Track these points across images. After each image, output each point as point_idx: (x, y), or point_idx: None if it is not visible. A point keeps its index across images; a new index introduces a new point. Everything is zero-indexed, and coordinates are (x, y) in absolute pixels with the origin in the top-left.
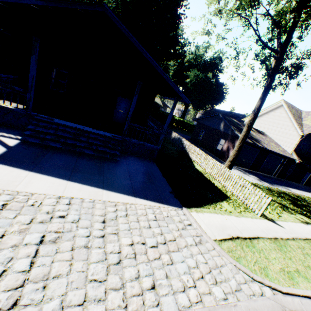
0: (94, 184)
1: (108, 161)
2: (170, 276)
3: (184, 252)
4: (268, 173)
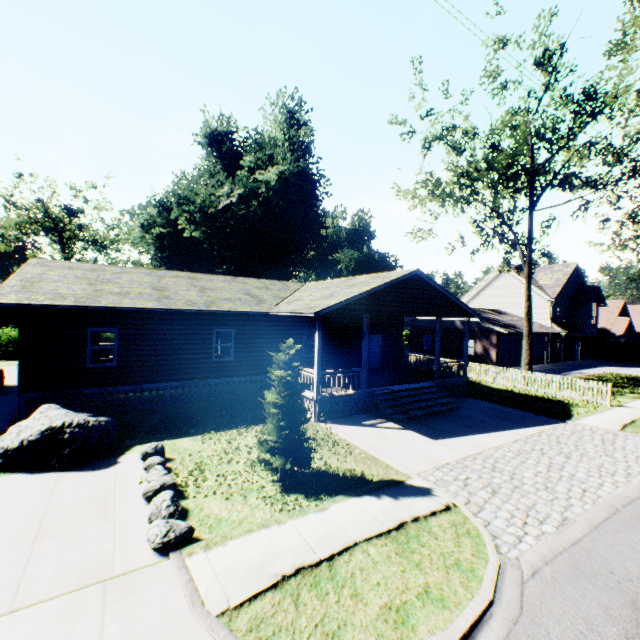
0: (499, 429)
1: (455, 411)
2: (633, 451)
3: (618, 441)
4: (539, 362)
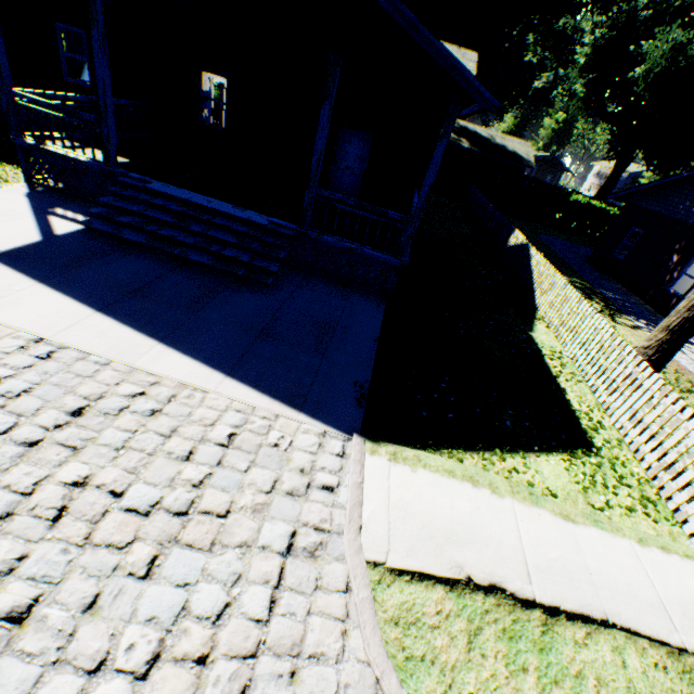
0: (150, 328)
1: (244, 285)
2: (97, 609)
3: (218, 560)
4: None
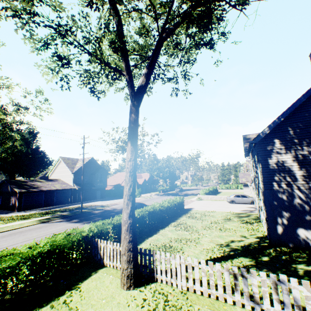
0: None
1: None
2: None
3: None
4: (65, 203)
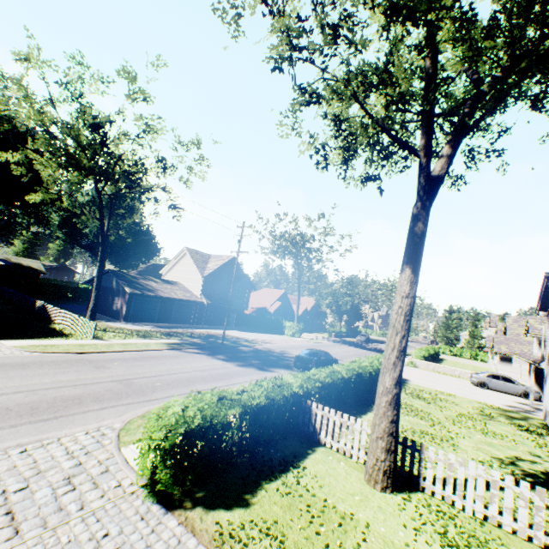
0: None
1: None
2: None
3: None
4: (186, 323)
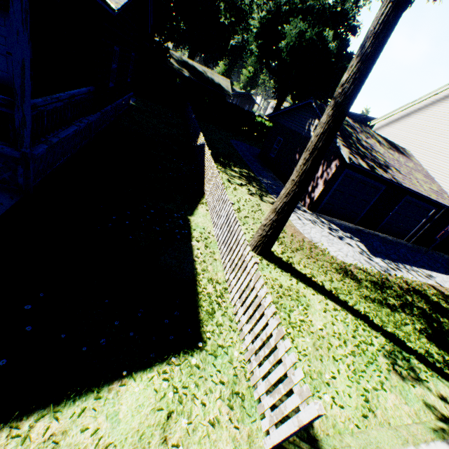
0: None
1: None
2: None
3: None
4: (397, 235)
